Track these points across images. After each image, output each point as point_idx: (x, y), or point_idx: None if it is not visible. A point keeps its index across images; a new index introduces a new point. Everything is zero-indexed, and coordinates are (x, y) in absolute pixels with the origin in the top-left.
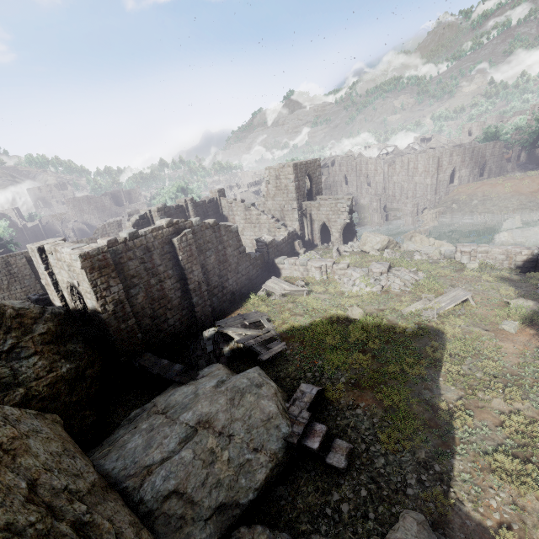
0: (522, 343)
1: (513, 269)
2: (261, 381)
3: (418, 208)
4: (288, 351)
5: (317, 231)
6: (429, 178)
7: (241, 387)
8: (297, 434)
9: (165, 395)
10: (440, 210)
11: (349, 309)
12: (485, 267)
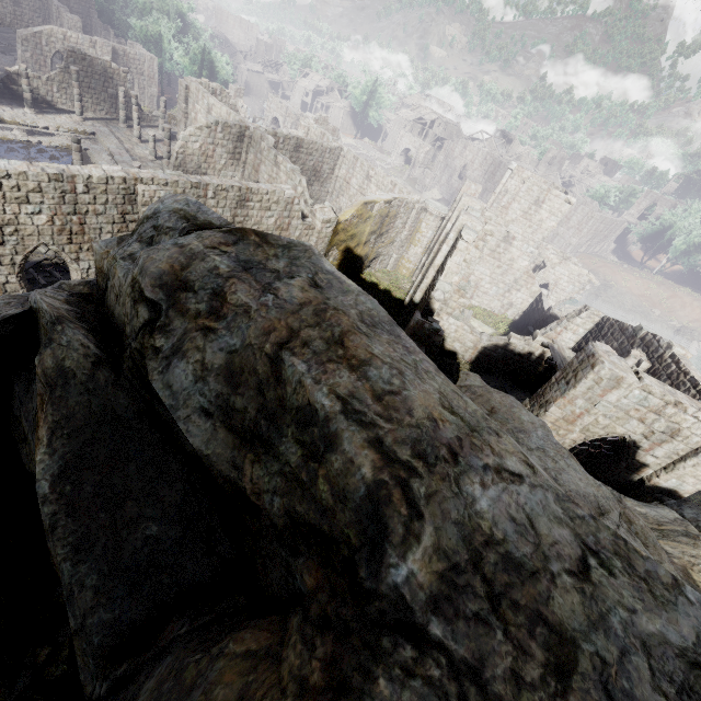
0: None
1: None
2: None
3: None
4: None
5: None
6: (578, 239)
7: None
8: None
9: None
10: None
11: None
12: None
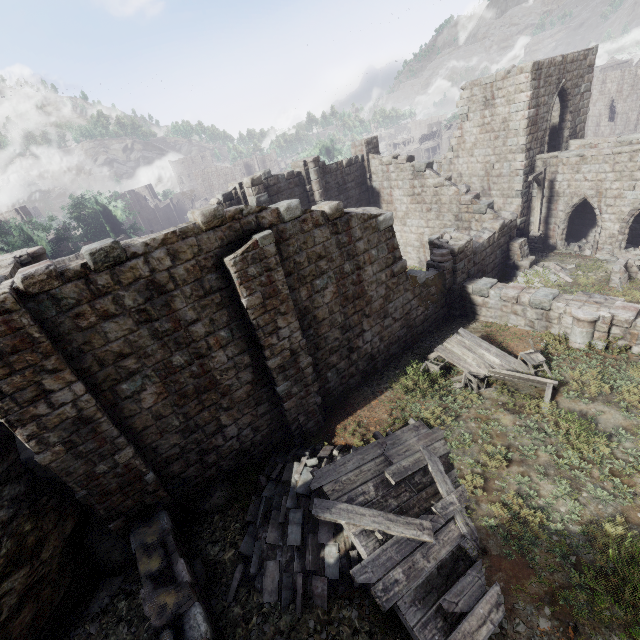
0: None
1: None
2: None
3: None
4: None
5: (562, 217)
6: None
7: None
8: None
9: None
10: None
11: None
12: None
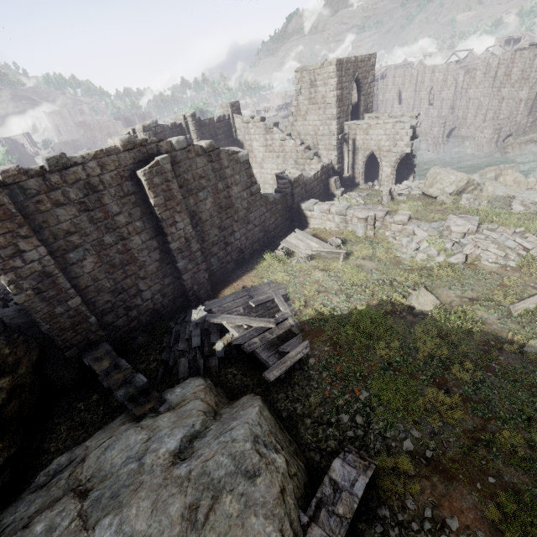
0: None
1: None
2: (256, 464)
3: (499, 135)
4: (311, 360)
5: (361, 164)
6: (527, 89)
7: (215, 477)
8: None
9: (104, 439)
10: (533, 138)
11: (414, 294)
12: None
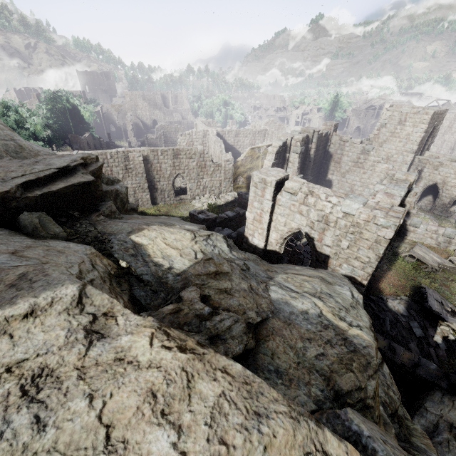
0: None
1: None
2: None
3: None
4: None
5: (421, 190)
6: None
7: None
8: None
9: (454, 412)
10: None
11: None
12: None
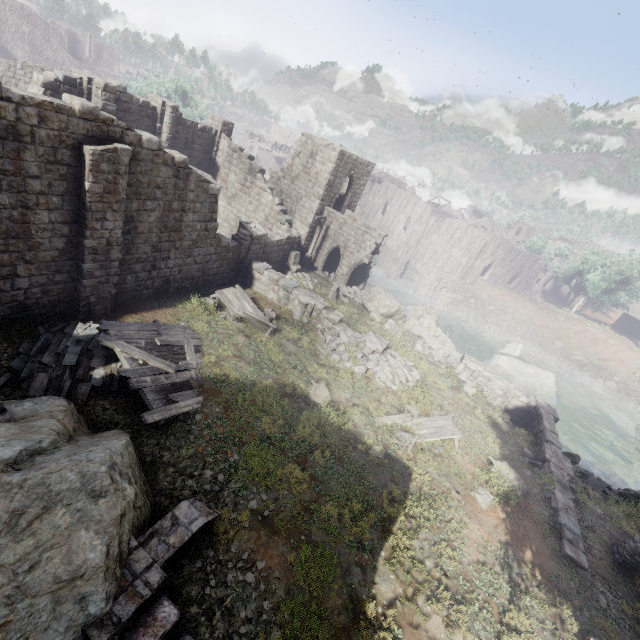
0: (489, 529)
1: (505, 413)
2: (105, 486)
3: (439, 283)
4: (198, 416)
5: (326, 252)
6: (467, 258)
7: (54, 490)
8: (116, 622)
9: None
10: (458, 298)
11: (315, 386)
12: (480, 396)
